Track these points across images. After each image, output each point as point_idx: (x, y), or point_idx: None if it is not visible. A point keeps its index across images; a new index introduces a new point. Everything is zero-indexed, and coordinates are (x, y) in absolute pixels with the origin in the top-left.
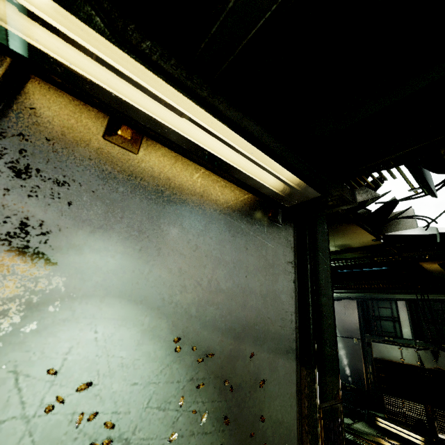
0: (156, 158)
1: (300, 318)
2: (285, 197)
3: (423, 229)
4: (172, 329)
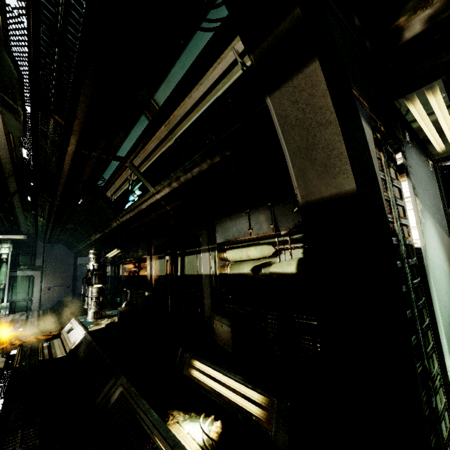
0: (412, 146)
1: (445, 219)
2: (441, 153)
3: None
4: (433, 223)
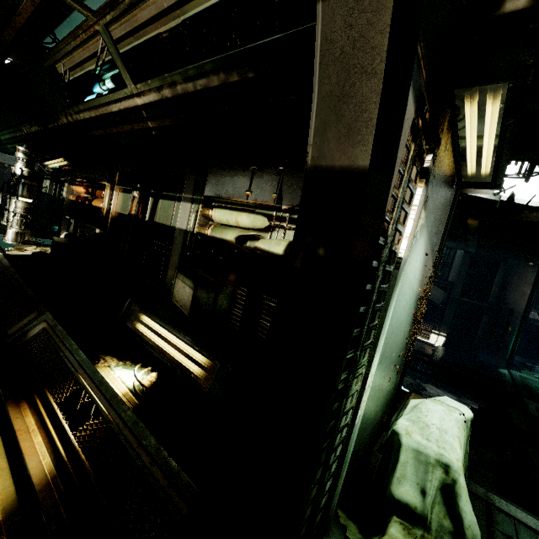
0: (447, 156)
1: (439, 246)
2: (469, 177)
3: (492, 195)
4: (426, 243)
